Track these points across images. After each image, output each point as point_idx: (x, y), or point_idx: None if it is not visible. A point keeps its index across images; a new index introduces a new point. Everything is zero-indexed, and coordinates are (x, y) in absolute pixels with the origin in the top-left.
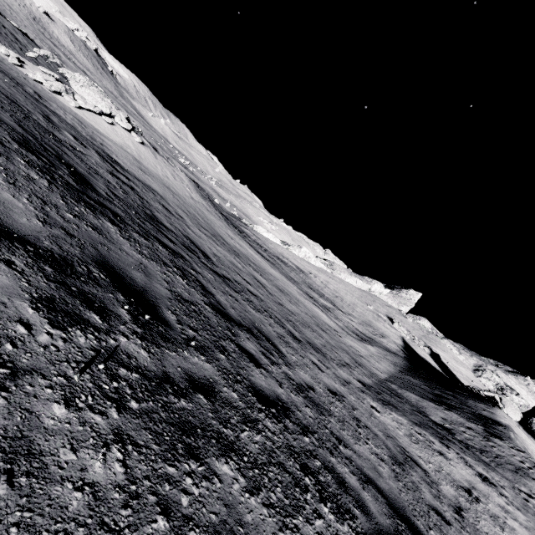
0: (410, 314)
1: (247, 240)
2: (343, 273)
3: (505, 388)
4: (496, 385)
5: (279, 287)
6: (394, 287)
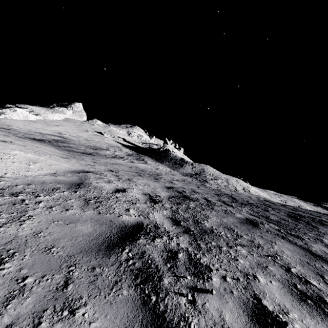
0: (90, 121)
1: (66, 149)
2: (49, 114)
3: (140, 136)
4: (137, 137)
5: (153, 171)
6: (64, 104)
